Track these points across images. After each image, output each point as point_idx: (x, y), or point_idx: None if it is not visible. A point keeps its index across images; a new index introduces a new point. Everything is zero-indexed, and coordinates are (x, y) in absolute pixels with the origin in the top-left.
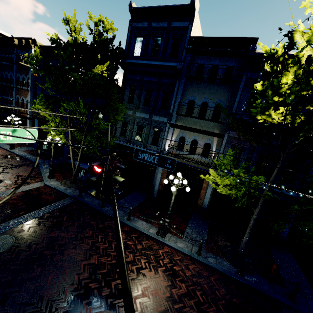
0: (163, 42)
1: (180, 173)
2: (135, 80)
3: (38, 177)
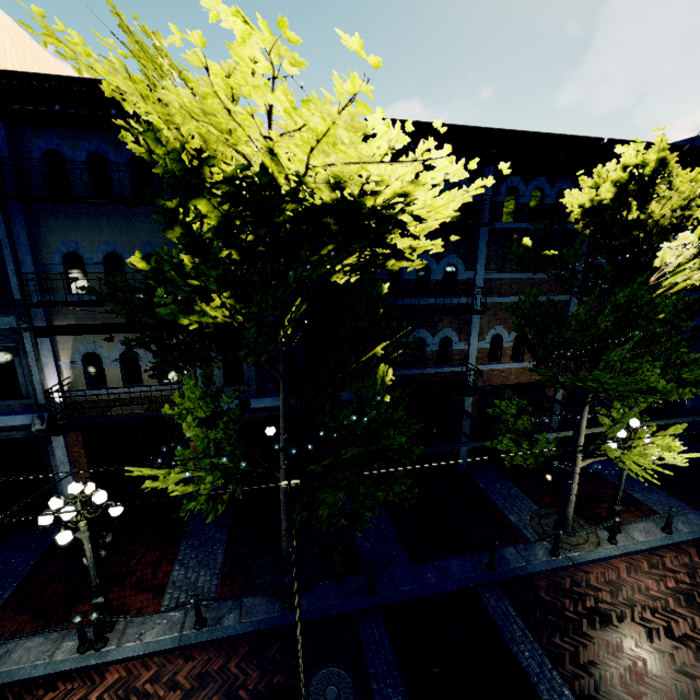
0: None
1: (75, 484)
2: None
3: None
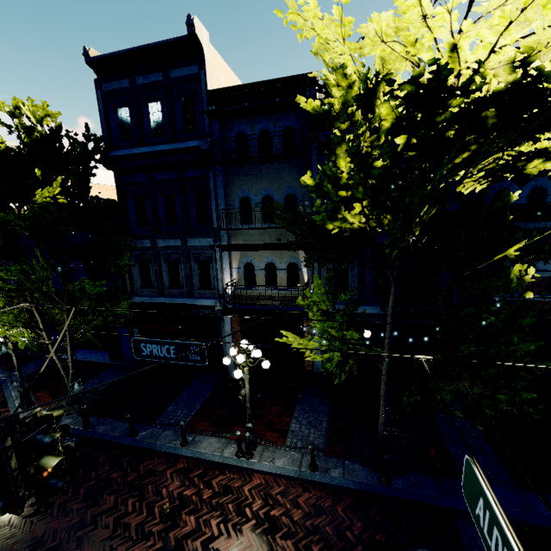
0: (165, 108)
1: (244, 341)
2: (139, 184)
3: (1, 414)
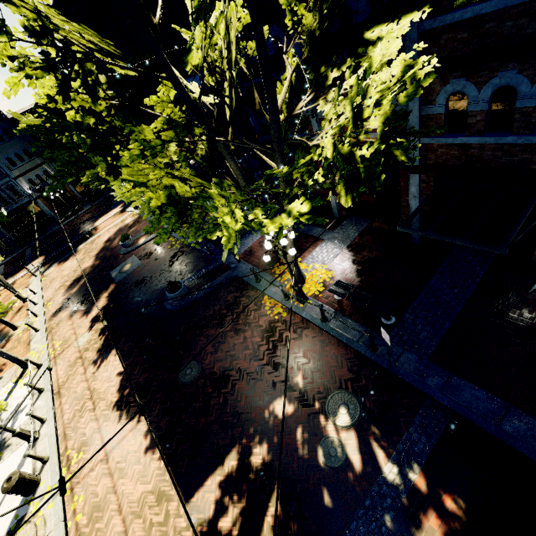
0: None
1: None
2: None
3: None
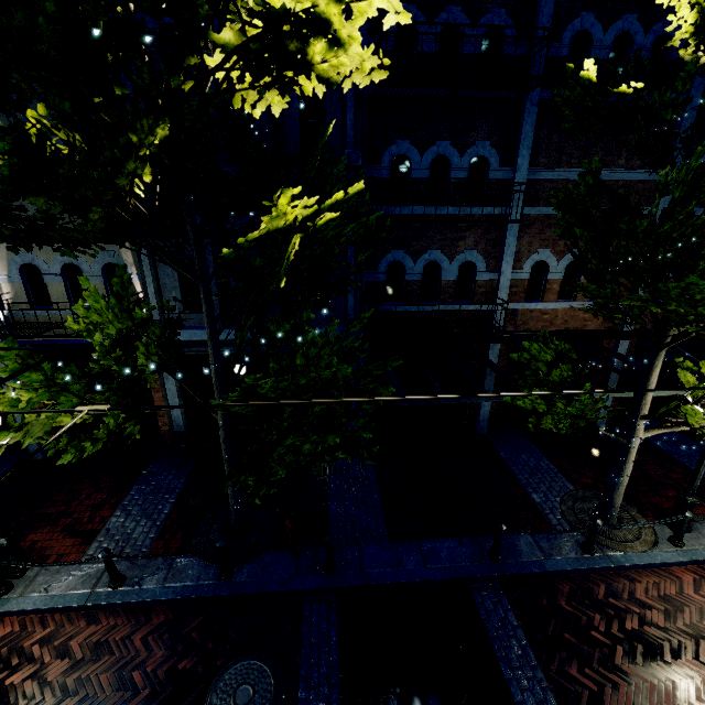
0: None
1: None
2: None
3: None
